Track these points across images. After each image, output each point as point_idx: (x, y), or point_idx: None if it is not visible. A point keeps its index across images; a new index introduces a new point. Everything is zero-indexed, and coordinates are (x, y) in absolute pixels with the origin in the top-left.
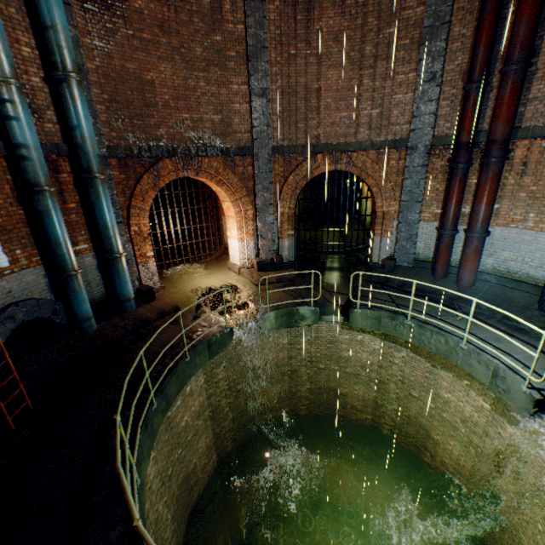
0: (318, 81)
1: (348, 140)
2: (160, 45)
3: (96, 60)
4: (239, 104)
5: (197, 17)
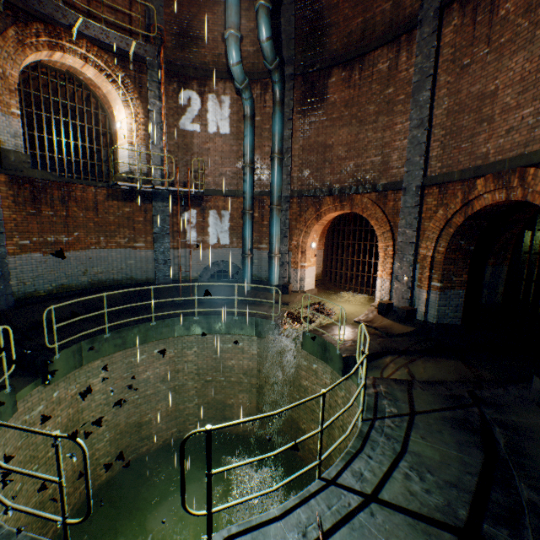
0: (495, 79)
1: (530, 149)
2: (343, 118)
3: (300, 143)
4: (400, 141)
5: (375, 83)
